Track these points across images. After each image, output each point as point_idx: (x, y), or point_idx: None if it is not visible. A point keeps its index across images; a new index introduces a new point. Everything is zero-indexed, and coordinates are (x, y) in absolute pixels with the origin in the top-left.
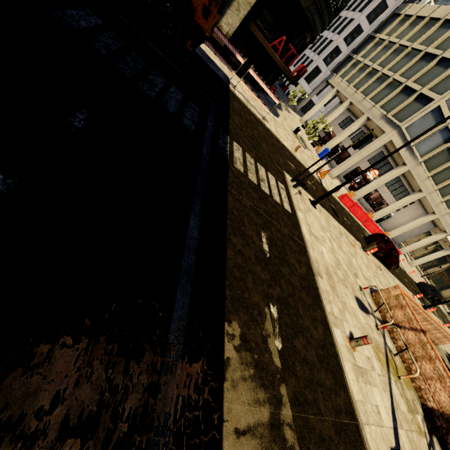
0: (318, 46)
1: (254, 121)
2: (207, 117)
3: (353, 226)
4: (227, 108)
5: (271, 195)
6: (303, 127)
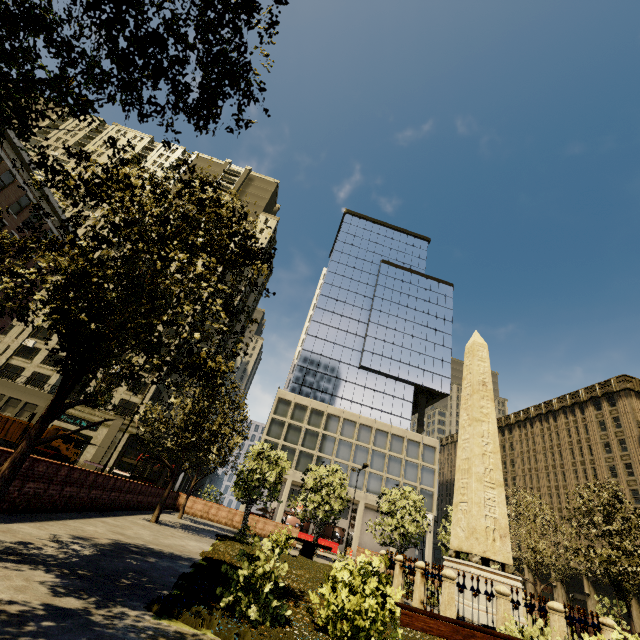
0: None
1: None
2: None
3: None
4: None
5: None
6: None
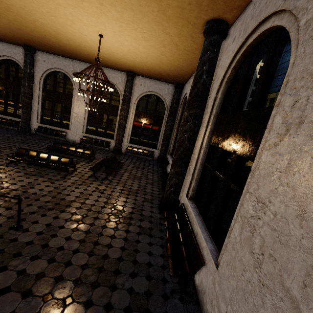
0: None
1: (246, 167)
2: (246, 173)
3: None
4: None
5: None
6: None
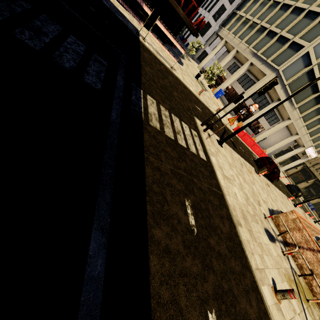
0: (208, 5)
1: (164, 71)
2: (116, 71)
3: (246, 153)
4: (138, 59)
5: (188, 146)
6: (201, 72)
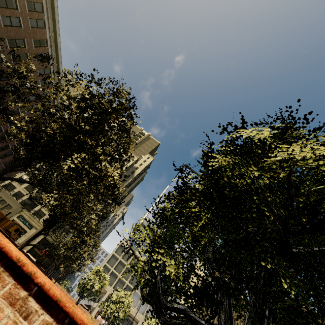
0: None
1: None
2: None
3: None
4: None
5: None
6: None
